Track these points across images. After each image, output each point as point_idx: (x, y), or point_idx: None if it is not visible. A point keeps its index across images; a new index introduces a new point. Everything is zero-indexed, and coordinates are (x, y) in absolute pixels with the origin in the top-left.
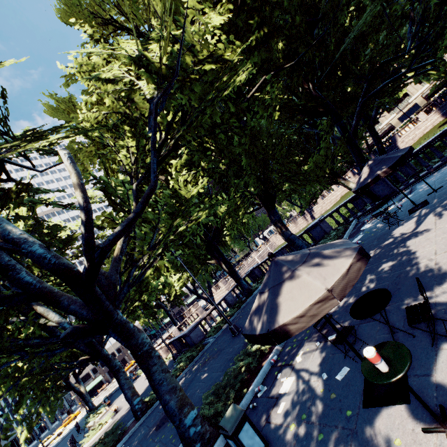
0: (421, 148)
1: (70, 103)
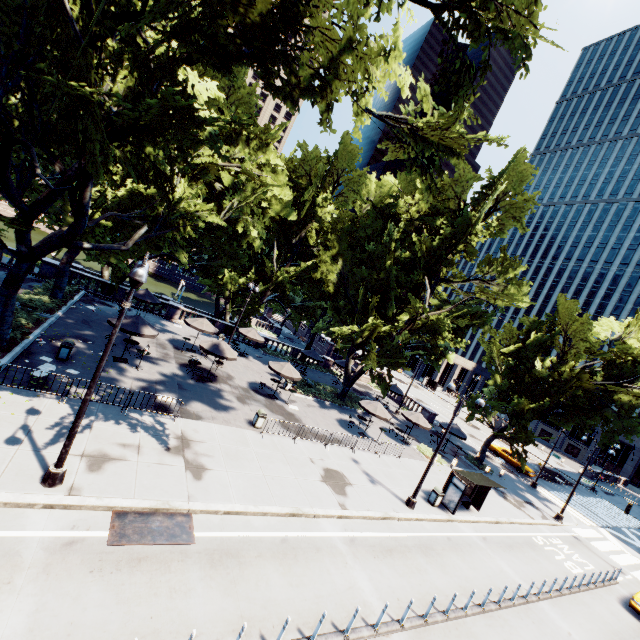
0: None
1: None
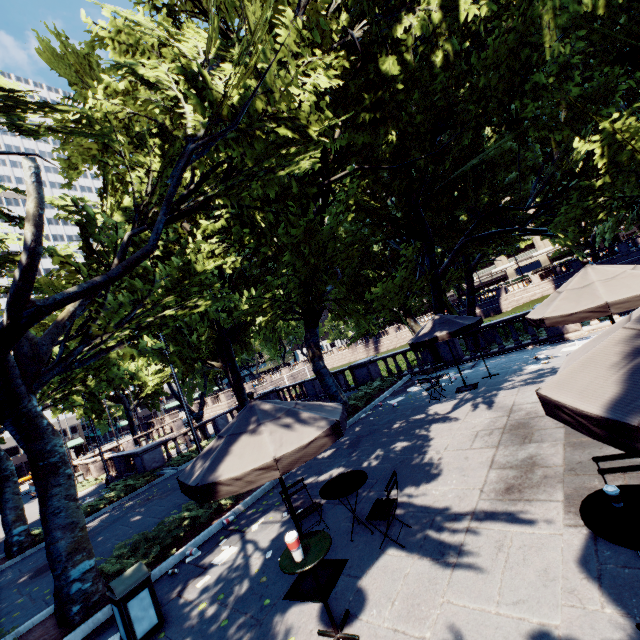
0: (500, 321)
1: (89, 64)
